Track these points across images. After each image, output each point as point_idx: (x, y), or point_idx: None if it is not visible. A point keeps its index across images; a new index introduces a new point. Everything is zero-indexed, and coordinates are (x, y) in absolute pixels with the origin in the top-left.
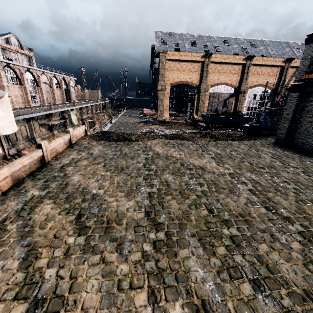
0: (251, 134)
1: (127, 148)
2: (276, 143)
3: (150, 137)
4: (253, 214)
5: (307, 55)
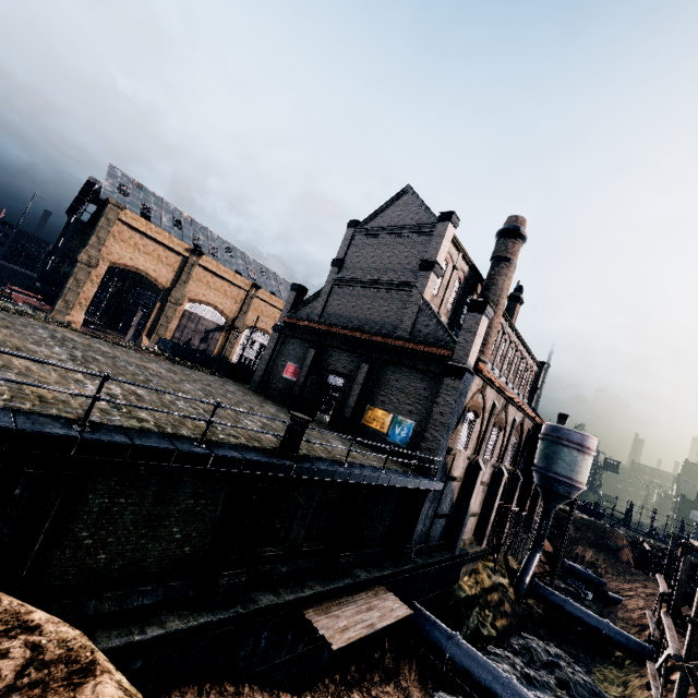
0: (228, 376)
1: (3, 314)
2: (251, 388)
3: (52, 322)
4: (192, 393)
5: (290, 301)
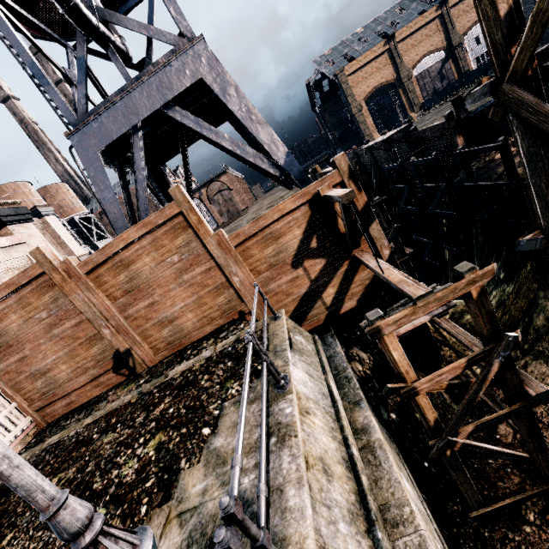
0: None
1: None
2: None
3: None
4: None
5: None
